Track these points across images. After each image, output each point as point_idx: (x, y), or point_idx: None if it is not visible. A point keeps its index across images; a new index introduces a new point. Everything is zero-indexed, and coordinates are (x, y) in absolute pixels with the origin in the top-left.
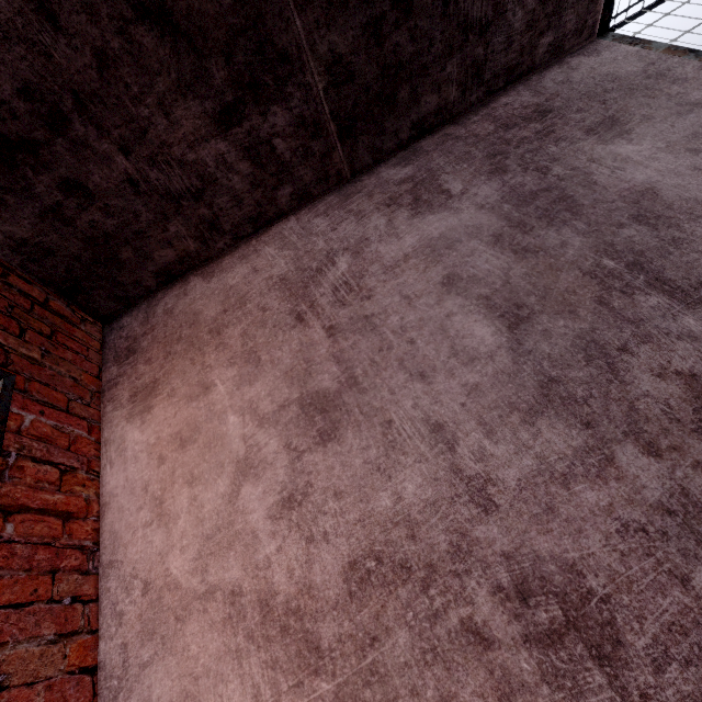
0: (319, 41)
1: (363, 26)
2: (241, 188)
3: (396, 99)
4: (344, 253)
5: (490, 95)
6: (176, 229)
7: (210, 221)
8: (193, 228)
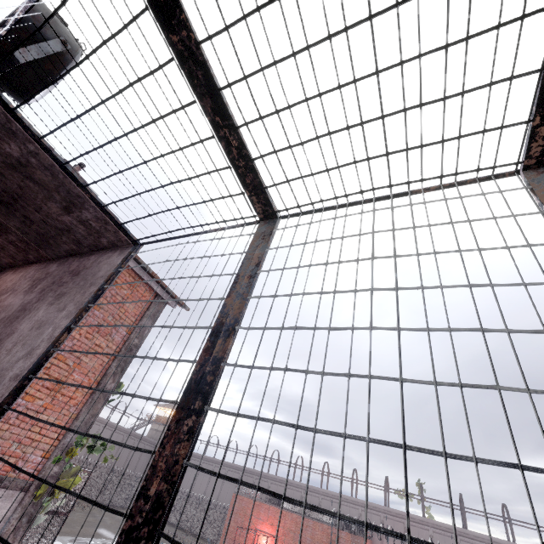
0: (10, 223)
1: (21, 222)
2: (15, 251)
3: (50, 242)
4: (11, 292)
5: (94, 251)
6: (3, 255)
7: (12, 256)
8: (8, 256)
